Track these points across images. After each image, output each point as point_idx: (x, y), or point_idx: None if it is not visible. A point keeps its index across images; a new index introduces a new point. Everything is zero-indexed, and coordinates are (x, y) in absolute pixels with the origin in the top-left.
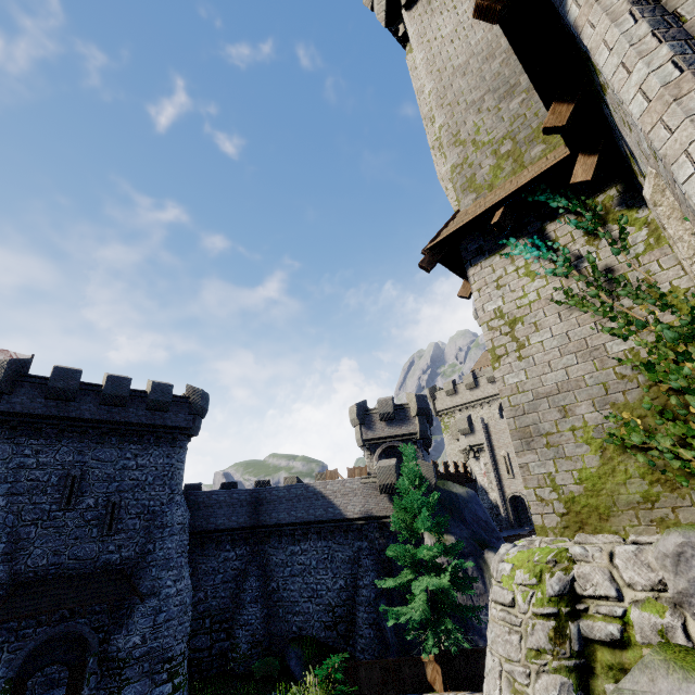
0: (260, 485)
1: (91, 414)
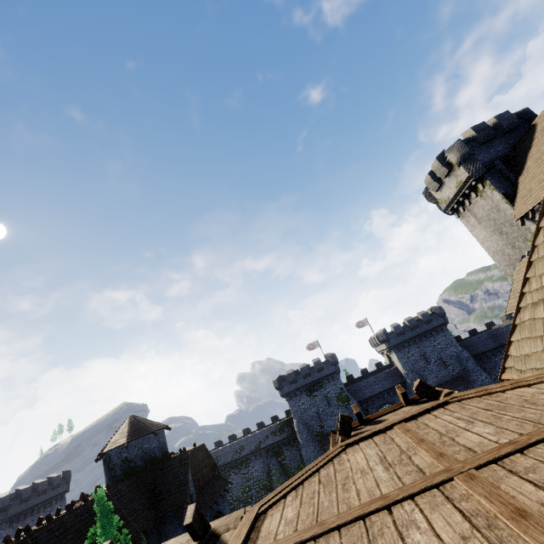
0: (488, 325)
1: (412, 335)
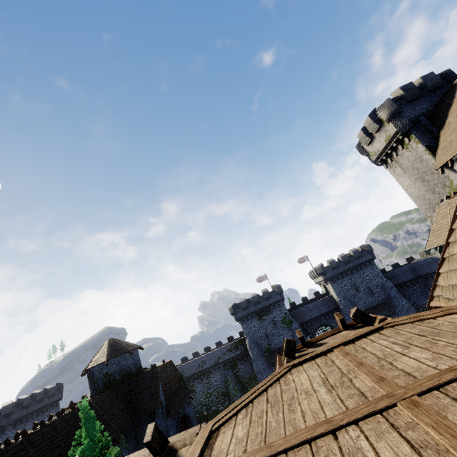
0: (408, 260)
1: (345, 268)
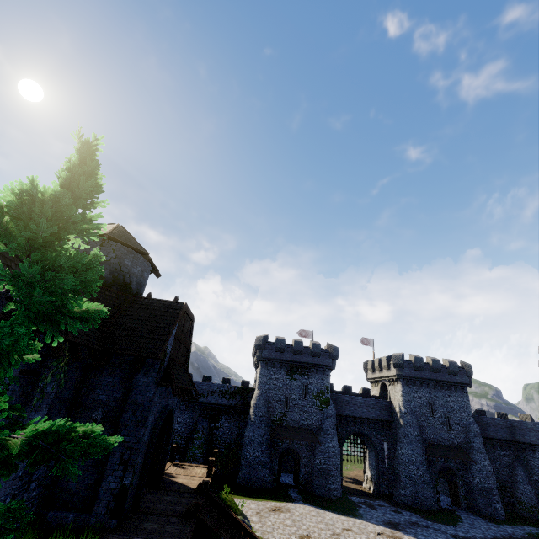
0: (500, 415)
1: (429, 376)
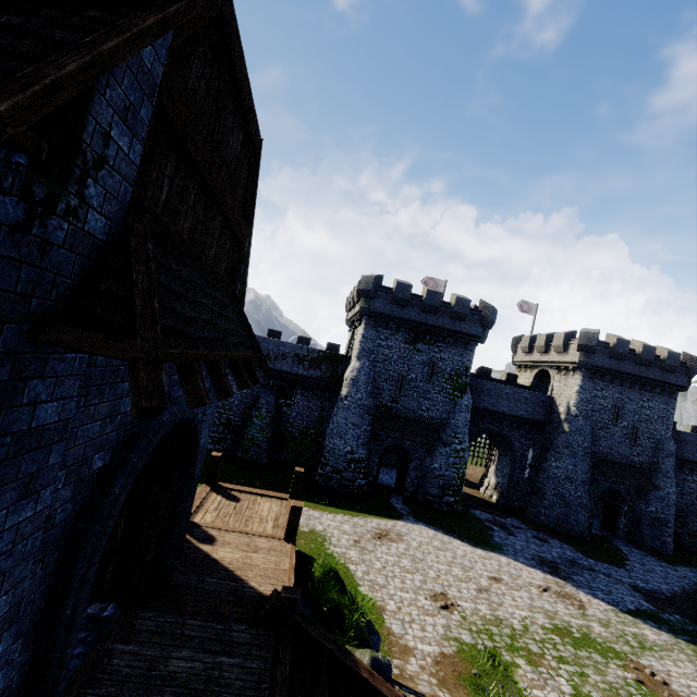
0: (696, 430)
1: (630, 370)
